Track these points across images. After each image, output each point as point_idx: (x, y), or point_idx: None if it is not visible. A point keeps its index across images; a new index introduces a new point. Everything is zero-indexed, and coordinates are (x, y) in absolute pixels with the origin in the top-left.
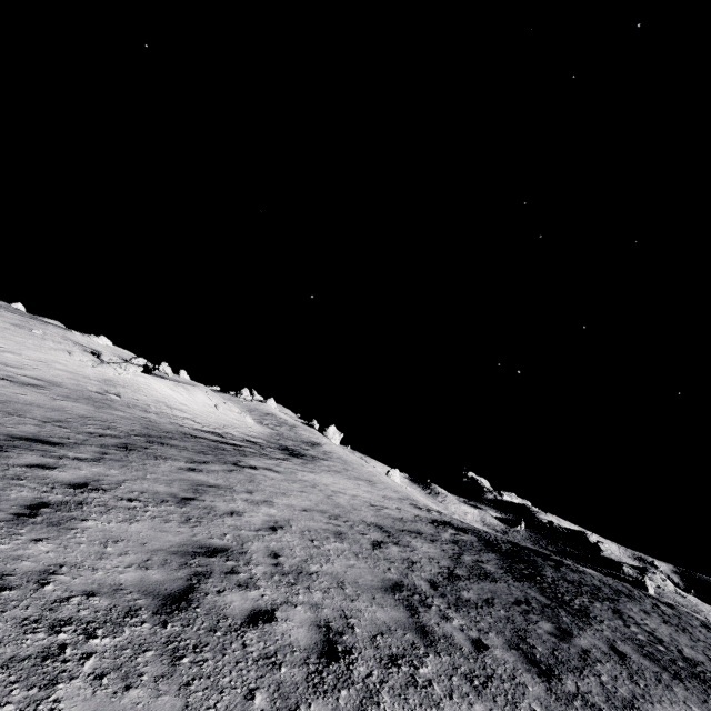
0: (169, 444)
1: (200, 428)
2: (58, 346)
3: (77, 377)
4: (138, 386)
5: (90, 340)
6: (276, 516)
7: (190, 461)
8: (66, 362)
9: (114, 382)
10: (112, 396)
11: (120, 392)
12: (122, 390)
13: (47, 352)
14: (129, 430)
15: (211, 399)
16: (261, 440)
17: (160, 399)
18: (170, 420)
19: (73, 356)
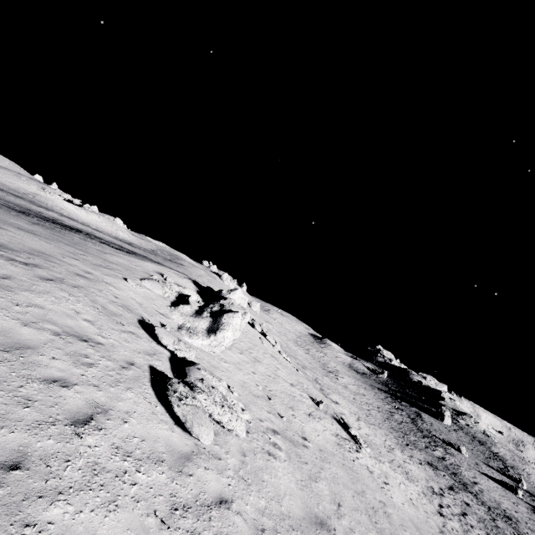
0: (19, 197)
1: (67, 215)
2: (28, 183)
3: (21, 188)
4: (53, 200)
5: (62, 194)
6: (9, 197)
7: (14, 196)
8: (22, 186)
9: (39, 195)
10: (30, 195)
11: (37, 197)
12: (39, 197)
13: (18, 182)
14: (8, 192)
15: (100, 219)
16: (113, 236)
17: (61, 207)
18: (50, 208)
19: (30, 186)
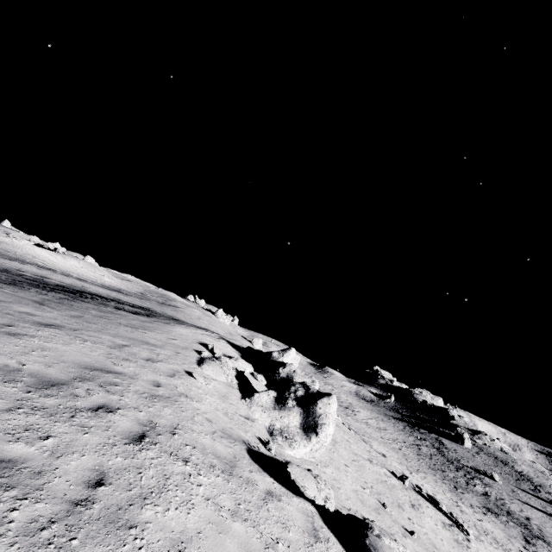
0: None
1: (42, 265)
2: None
3: None
4: (21, 247)
5: (29, 237)
6: None
7: None
8: None
9: (4, 242)
10: None
11: (1, 245)
12: (4, 245)
13: None
14: None
15: (81, 264)
16: (99, 284)
17: (33, 254)
18: (21, 257)
19: None
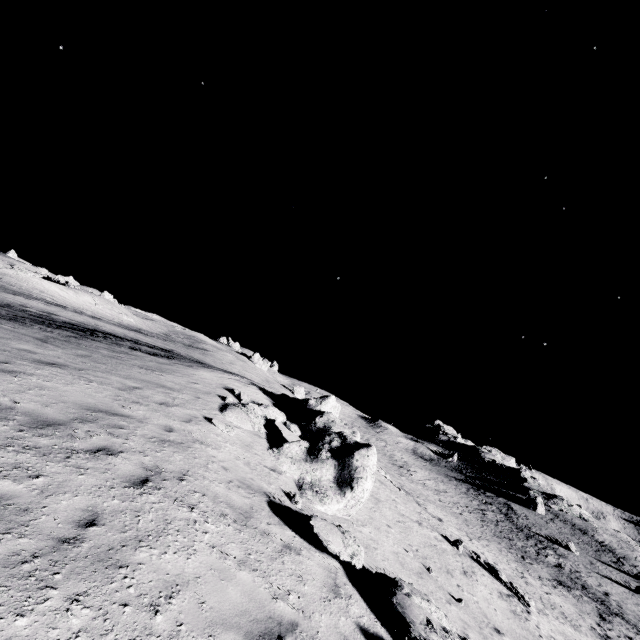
0: None
1: (51, 301)
2: None
3: None
4: (27, 280)
5: (36, 269)
6: None
7: None
8: None
9: (8, 275)
10: None
11: (4, 278)
12: (8, 278)
13: None
14: None
15: (95, 301)
16: (116, 323)
17: (41, 289)
18: (27, 292)
19: None
